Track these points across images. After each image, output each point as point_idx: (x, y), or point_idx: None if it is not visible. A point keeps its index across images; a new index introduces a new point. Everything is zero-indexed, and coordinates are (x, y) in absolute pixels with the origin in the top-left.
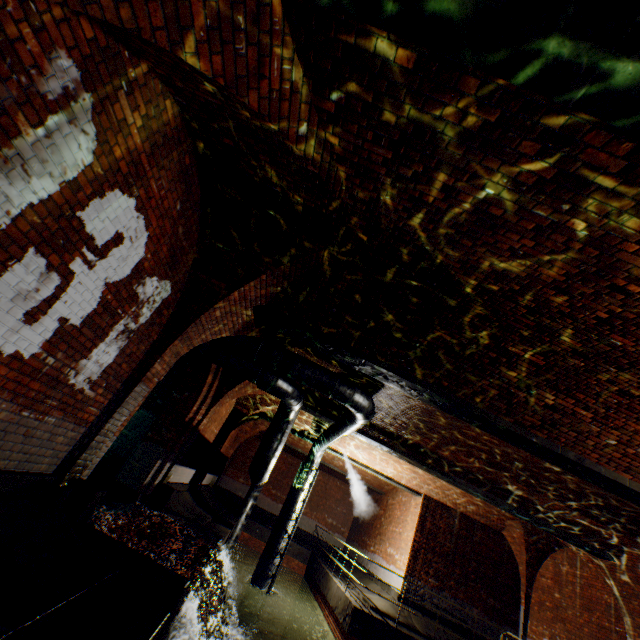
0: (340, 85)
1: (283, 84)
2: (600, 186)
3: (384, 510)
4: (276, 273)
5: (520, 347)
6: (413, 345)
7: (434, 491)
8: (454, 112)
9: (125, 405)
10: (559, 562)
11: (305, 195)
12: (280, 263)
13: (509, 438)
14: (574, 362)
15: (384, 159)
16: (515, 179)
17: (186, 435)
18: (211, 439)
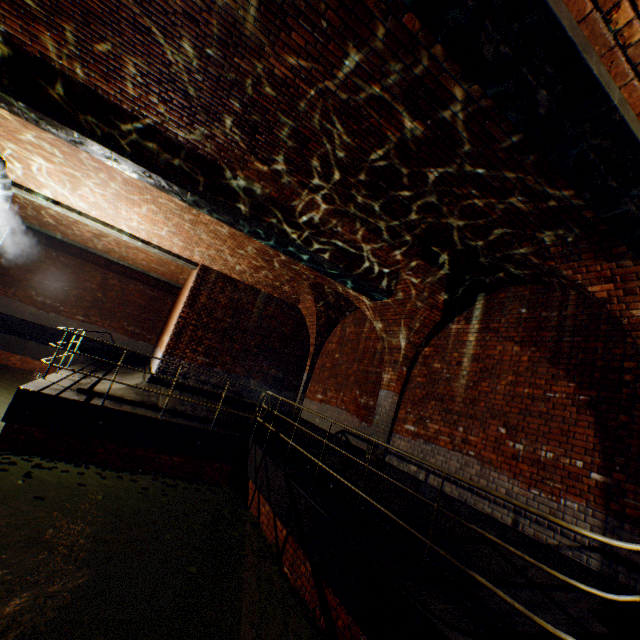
0: None
1: None
2: None
3: (177, 303)
4: None
5: None
6: None
7: (210, 257)
8: None
9: None
10: (347, 326)
11: None
12: None
13: None
14: None
15: None
16: None
17: None
18: None
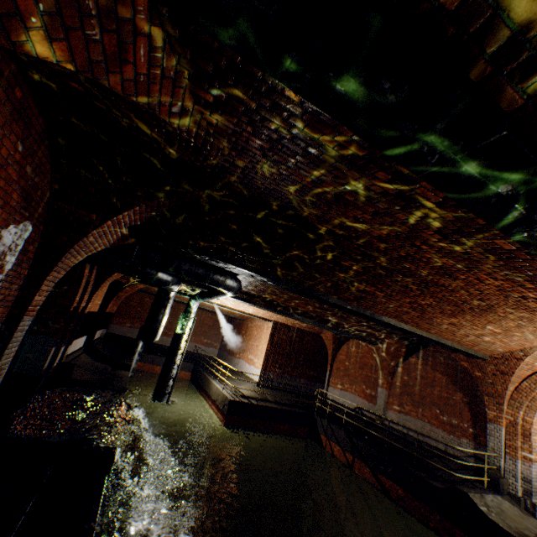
0: (221, 86)
1: (152, 69)
2: (422, 205)
3: (245, 331)
4: (150, 205)
5: (349, 262)
6: (275, 257)
7: (280, 318)
8: (331, 140)
9: (13, 341)
10: (350, 346)
11: (178, 149)
12: (154, 198)
13: (334, 306)
14: (380, 272)
15: (262, 147)
16: (368, 187)
17: (74, 322)
18: (96, 310)
